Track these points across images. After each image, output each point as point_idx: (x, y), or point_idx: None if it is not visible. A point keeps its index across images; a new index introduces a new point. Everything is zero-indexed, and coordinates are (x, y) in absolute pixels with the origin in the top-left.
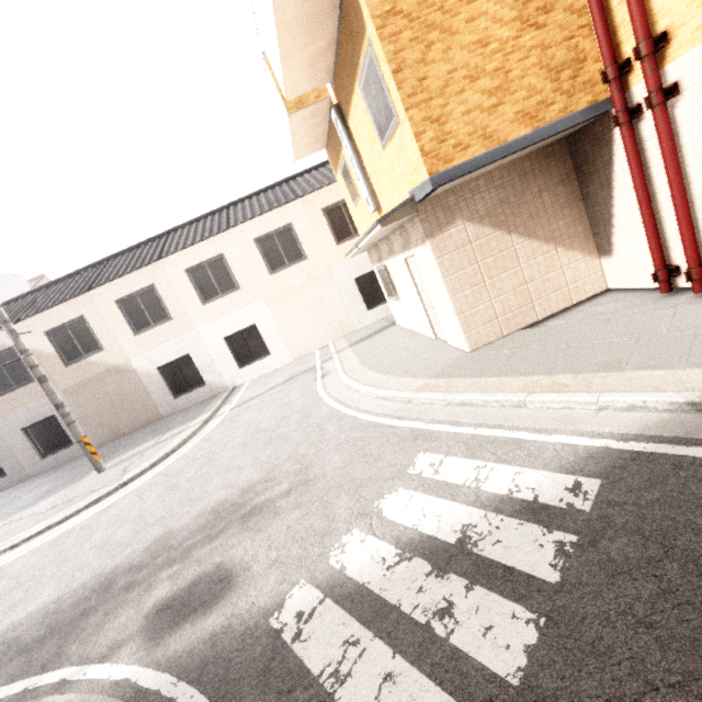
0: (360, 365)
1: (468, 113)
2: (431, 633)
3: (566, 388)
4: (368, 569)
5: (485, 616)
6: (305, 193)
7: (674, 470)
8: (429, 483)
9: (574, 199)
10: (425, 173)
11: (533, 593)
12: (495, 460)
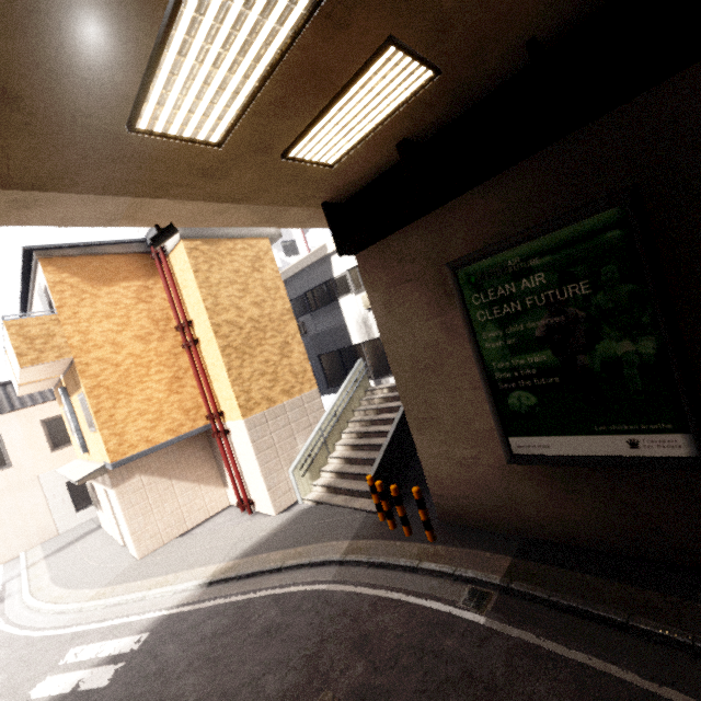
0: (49, 581)
1: (139, 430)
2: None
3: (167, 583)
4: None
5: None
6: (25, 405)
7: (176, 619)
8: (69, 665)
9: (210, 457)
10: (109, 461)
11: (95, 694)
12: (113, 638)
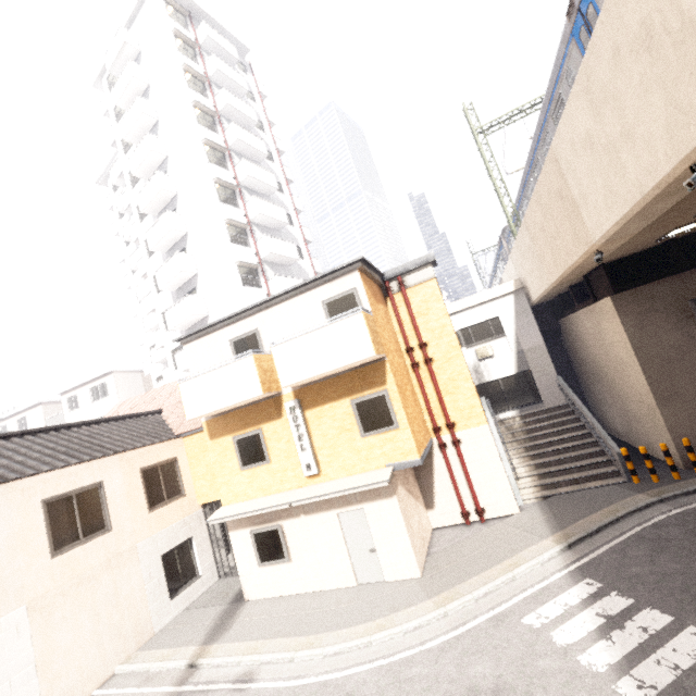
0: (307, 636)
1: (417, 432)
2: (653, 634)
3: (519, 563)
4: (612, 653)
5: (647, 619)
6: (122, 448)
7: (591, 566)
8: (554, 621)
9: (414, 478)
10: (416, 456)
11: (638, 606)
12: (552, 597)
